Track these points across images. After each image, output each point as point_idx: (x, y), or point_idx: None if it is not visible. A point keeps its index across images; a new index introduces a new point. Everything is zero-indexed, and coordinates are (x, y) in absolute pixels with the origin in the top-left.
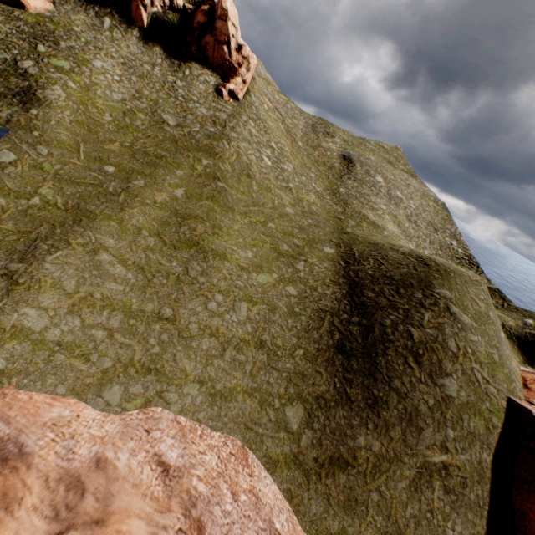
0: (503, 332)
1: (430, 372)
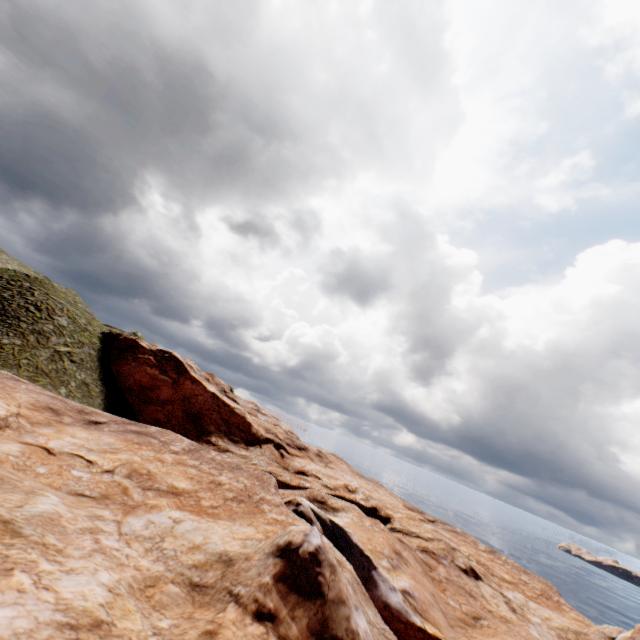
0: None
1: (50, 314)
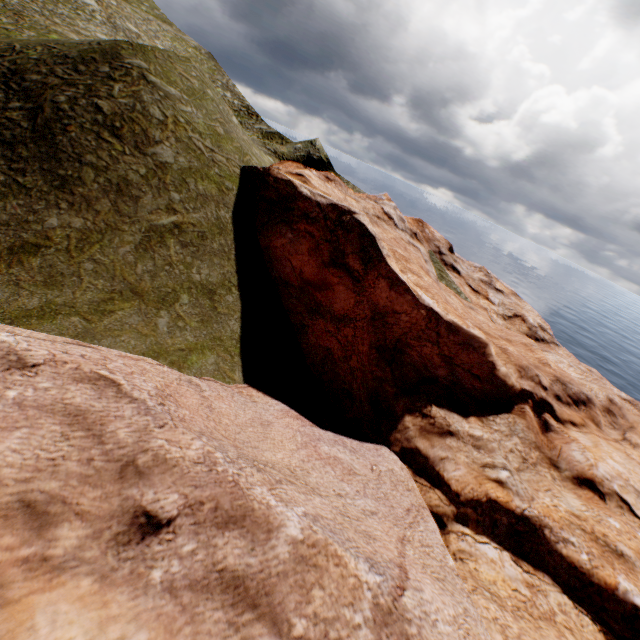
0: (276, 158)
1: (137, 144)
